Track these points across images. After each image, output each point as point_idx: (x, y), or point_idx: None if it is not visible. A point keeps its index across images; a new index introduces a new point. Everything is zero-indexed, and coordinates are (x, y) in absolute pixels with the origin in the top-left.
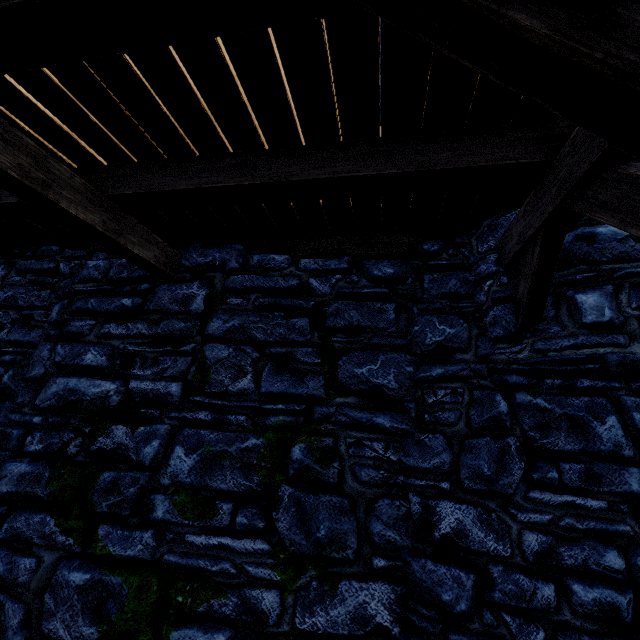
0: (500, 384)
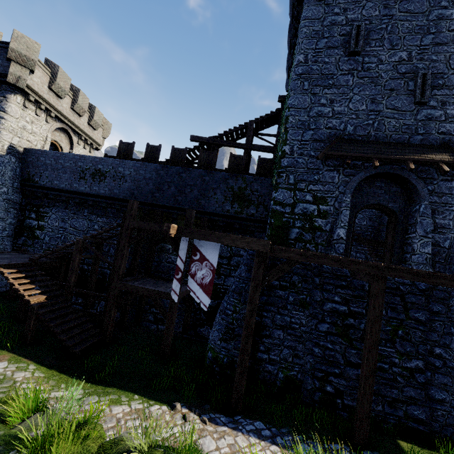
0: (452, 324)
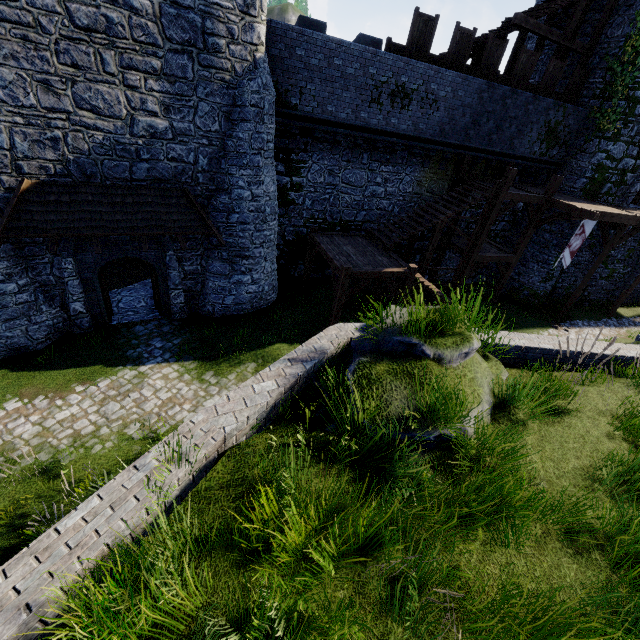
0: None
